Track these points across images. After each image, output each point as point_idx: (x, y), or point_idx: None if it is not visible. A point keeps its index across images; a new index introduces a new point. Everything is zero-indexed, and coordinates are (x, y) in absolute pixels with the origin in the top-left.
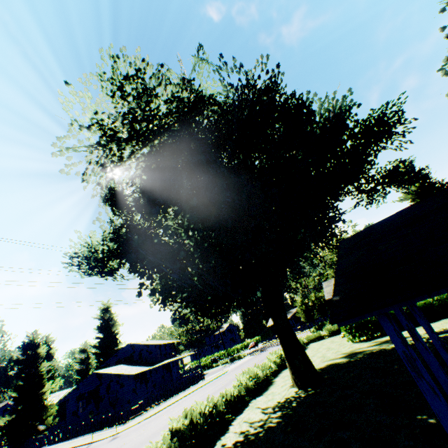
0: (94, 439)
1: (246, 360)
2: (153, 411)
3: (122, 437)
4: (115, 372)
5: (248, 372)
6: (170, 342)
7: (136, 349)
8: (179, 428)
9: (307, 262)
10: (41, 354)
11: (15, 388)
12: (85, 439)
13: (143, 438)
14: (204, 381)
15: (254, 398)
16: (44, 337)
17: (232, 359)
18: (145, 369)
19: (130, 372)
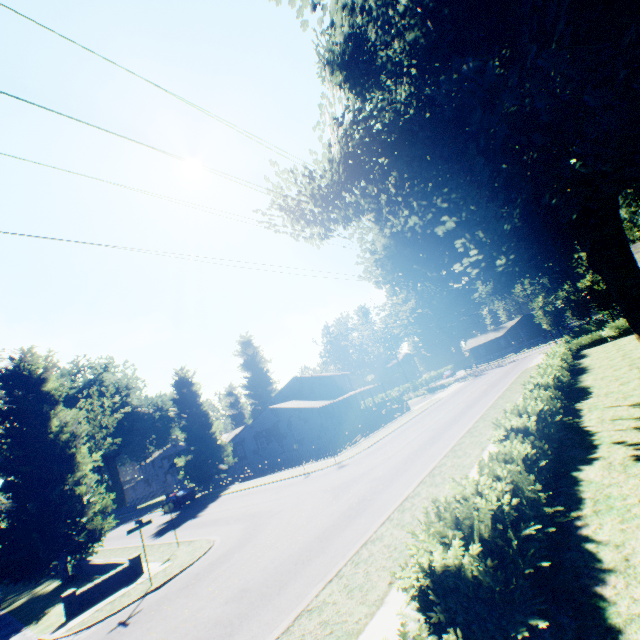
0: (307, 470)
1: (461, 386)
2: (370, 442)
3: (354, 464)
4: (293, 406)
5: (544, 374)
6: (345, 373)
7: (305, 383)
8: (522, 427)
9: (624, 204)
10: (198, 393)
11: (183, 429)
12: (292, 473)
13: (399, 460)
14: (412, 411)
15: (576, 403)
16: (194, 373)
17: (431, 389)
18: (328, 402)
19: (312, 405)
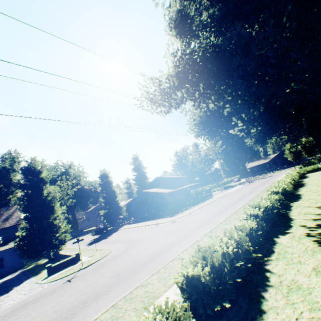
0: (158, 222)
1: (240, 187)
2: (189, 211)
3: (179, 221)
4: (155, 191)
5: (277, 186)
6: (182, 177)
7: (162, 180)
8: (255, 214)
9: None
10: (110, 181)
11: (103, 198)
12: (151, 222)
13: (199, 222)
14: (213, 198)
15: (291, 202)
16: (109, 172)
17: (226, 187)
18: (172, 190)
19: (164, 191)
